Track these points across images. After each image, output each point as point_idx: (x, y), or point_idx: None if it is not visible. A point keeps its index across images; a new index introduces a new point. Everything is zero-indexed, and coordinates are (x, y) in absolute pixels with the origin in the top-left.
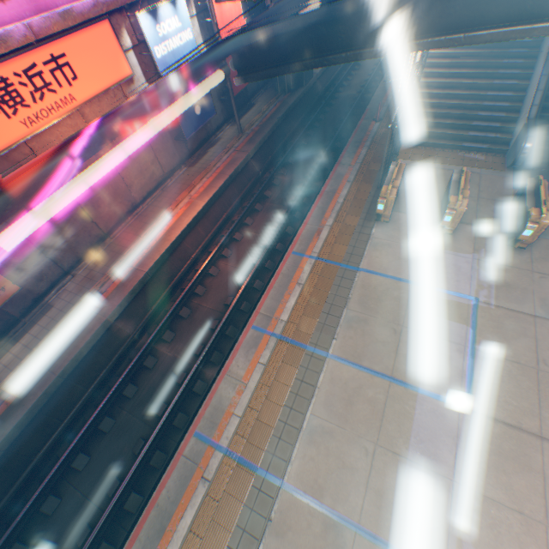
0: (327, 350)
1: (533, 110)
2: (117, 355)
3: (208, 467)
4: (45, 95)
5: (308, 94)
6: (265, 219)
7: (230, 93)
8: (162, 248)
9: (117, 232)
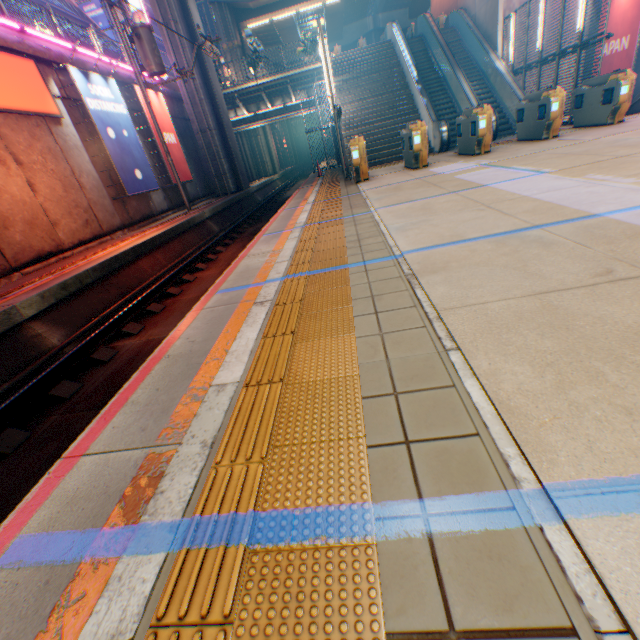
0: (368, 211)
1: (433, 117)
2: (34, 366)
3: (261, 295)
4: None
5: (250, 198)
6: (240, 245)
7: (172, 168)
8: (109, 256)
9: (32, 268)
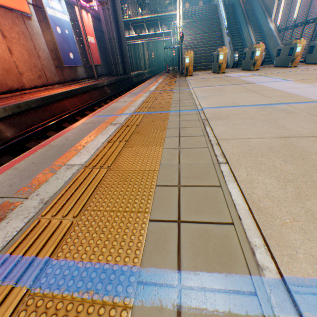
0: (188, 89)
1: (231, 48)
2: None
3: (116, 120)
4: None
5: (130, 79)
6: None
7: (90, 56)
8: (47, 95)
9: (5, 95)
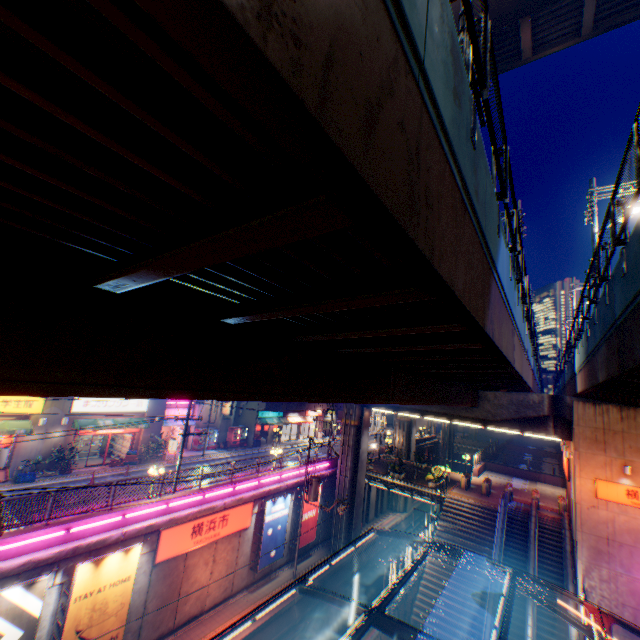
0: None
1: None
2: None
3: None
4: (211, 529)
5: (353, 559)
6: None
7: (297, 546)
8: None
9: (181, 628)
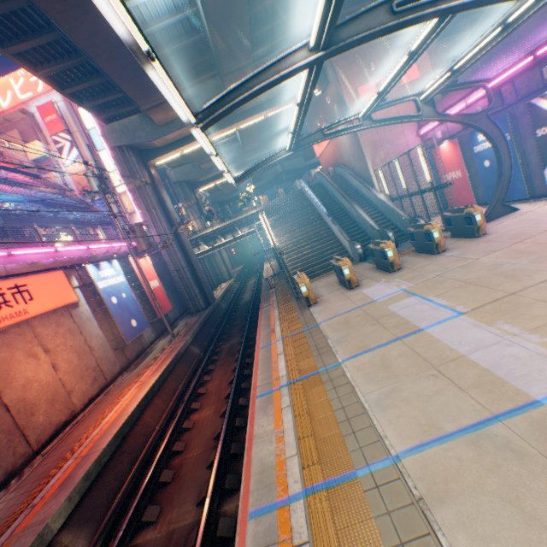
0: (336, 361)
1: (346, 238)
2: None
3: (294, 528)
4: (3, 307)
5: (217, 308)
6: (222, 369)
7: (159, 308)
8: (120, 421)
9: (51, 444)
